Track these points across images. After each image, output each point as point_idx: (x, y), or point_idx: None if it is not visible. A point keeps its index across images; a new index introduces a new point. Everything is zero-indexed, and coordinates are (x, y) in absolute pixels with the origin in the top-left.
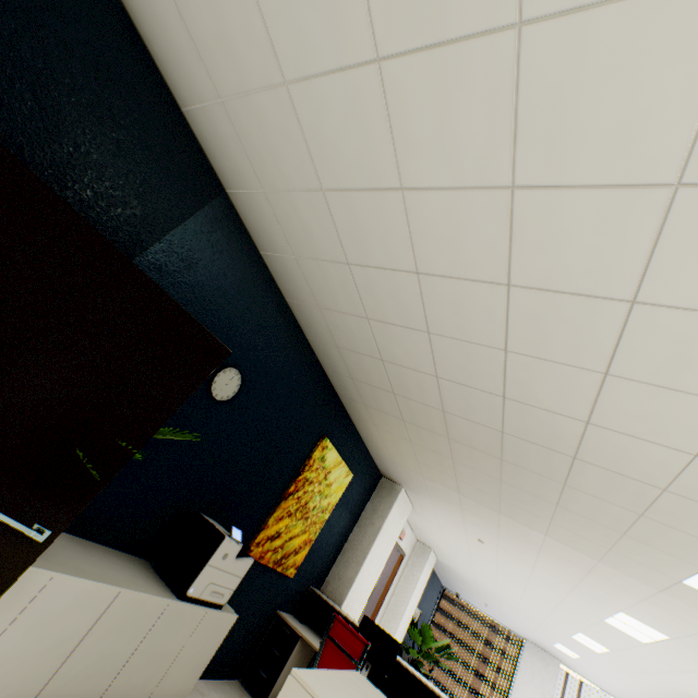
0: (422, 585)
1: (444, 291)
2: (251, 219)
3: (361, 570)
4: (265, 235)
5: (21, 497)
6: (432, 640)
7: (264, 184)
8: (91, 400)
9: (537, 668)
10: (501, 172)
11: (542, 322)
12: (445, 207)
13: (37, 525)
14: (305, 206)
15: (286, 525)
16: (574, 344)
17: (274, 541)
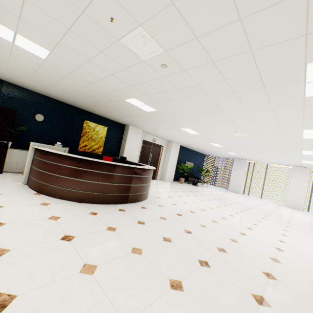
0: (175, 153)
1: (35, 80)
2: (13, 83)
3: (125, 149)
4: (18, 84)
5: (1, 139)
6: (183, 166)
7: (3, 77)
8: (1, 126)
9: (238, 165)
10: (4, 64)
11: (43, 78)
12: (12, 70)
13: (5, 141)
14: (10, 77)
15: (87, 143)
16: (49, 79)
17: (86, 147)
